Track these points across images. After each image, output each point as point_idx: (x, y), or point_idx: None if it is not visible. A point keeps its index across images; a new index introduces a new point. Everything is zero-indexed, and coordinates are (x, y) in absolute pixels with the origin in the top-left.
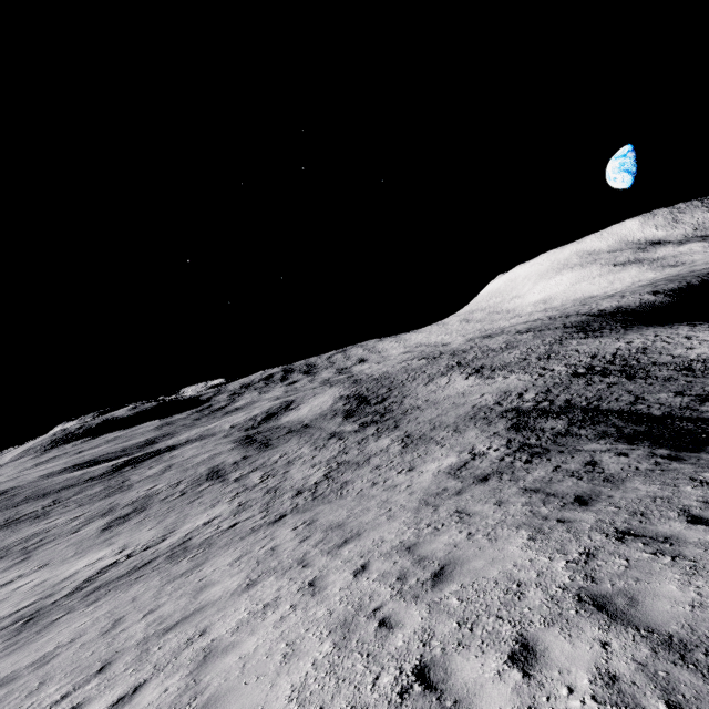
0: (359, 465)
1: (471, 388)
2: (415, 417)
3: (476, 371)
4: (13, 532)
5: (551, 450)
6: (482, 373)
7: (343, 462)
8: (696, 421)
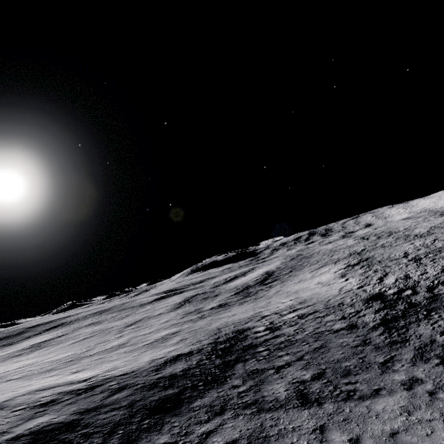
0: (112, 351)
1: (312, 286)
2: (230, 310)
3: (356, 263)
4: (85, 329)
5: (54, 405)
6: (352, 268)
7: (125, 343)
8: (112, 442)
